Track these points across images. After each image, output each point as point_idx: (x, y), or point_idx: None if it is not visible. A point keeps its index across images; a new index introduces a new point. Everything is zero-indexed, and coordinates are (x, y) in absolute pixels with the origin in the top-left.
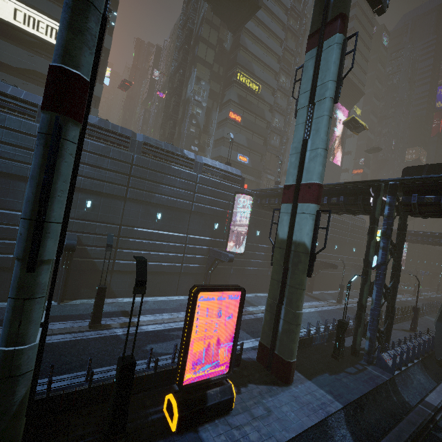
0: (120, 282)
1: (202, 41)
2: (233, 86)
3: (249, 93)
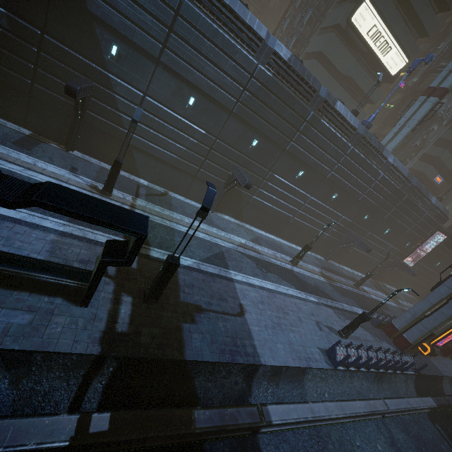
0: (346, 258)
1: None
2: None
3: None
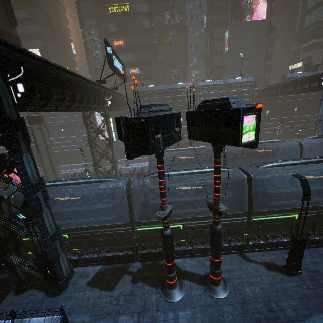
0: (60, 159)
1: (82, 1)
2: (111, 20)
3: (125, 16)
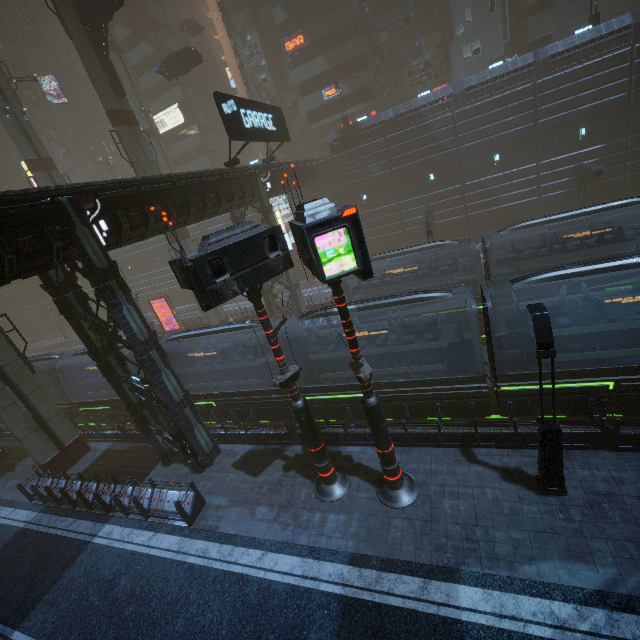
0: None
1: None
2: None
3: None
